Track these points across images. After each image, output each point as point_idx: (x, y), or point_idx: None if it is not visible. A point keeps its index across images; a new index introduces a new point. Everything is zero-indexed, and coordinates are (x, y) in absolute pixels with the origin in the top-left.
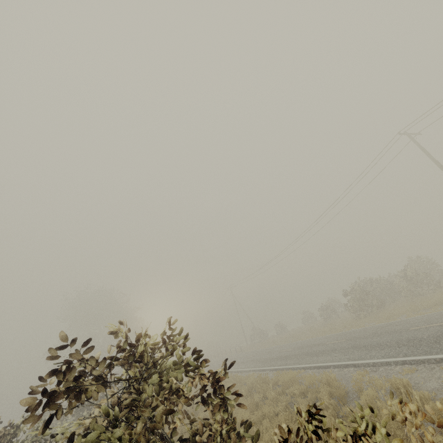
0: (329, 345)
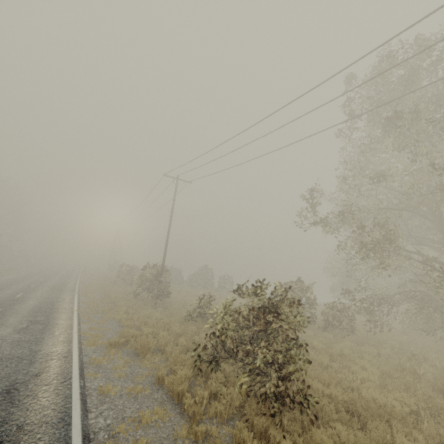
0: (26, 285)
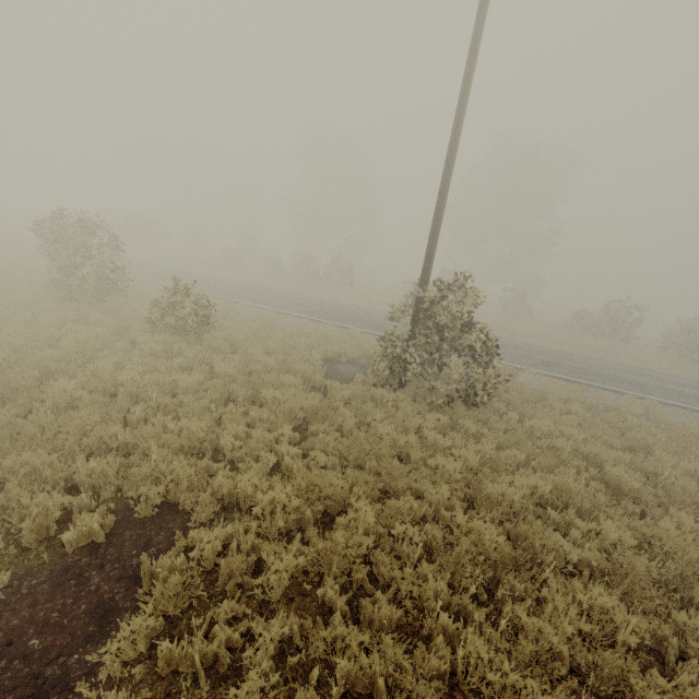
0: (592, 362)
